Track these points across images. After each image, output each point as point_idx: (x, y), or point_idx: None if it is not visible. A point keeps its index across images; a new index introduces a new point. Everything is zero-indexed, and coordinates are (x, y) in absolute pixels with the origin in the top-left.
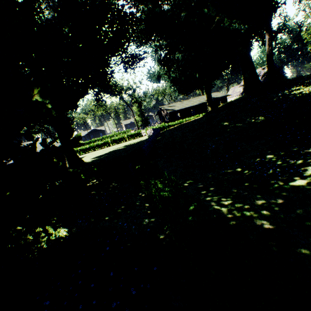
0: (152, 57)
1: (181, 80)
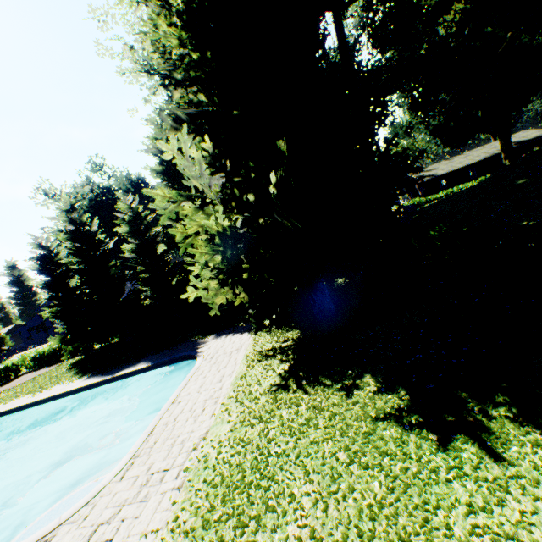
0: (399, 104)
1: (447, 127)
